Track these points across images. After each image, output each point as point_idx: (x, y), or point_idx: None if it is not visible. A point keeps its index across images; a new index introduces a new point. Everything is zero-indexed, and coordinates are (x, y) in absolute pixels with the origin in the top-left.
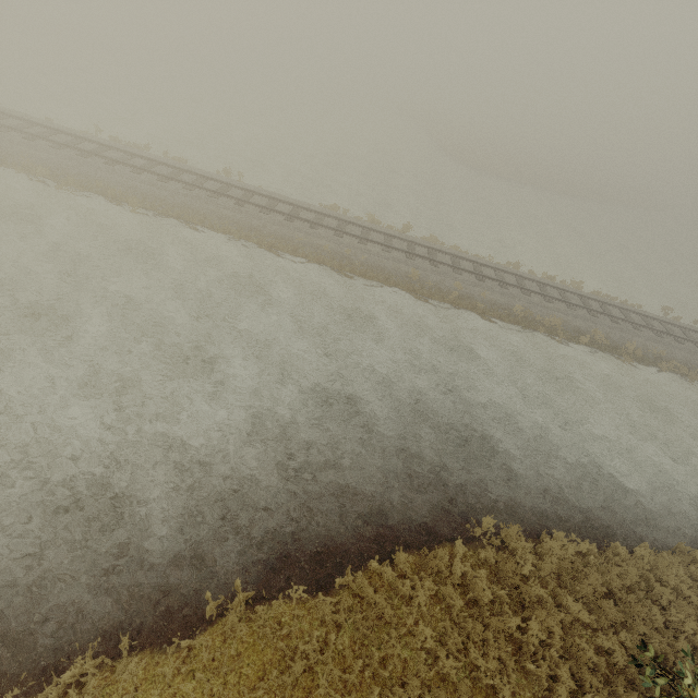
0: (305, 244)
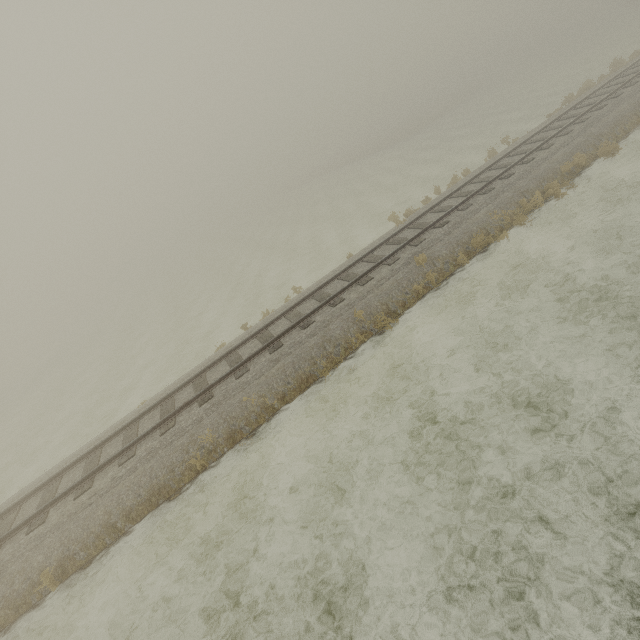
0: None
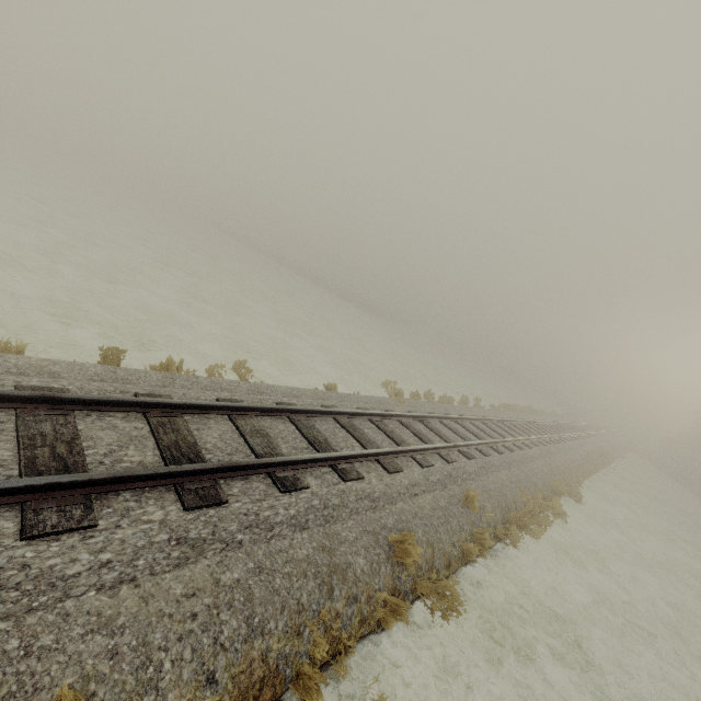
0: (587, 461)
